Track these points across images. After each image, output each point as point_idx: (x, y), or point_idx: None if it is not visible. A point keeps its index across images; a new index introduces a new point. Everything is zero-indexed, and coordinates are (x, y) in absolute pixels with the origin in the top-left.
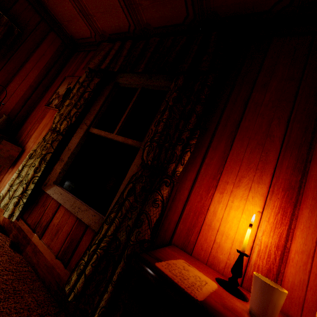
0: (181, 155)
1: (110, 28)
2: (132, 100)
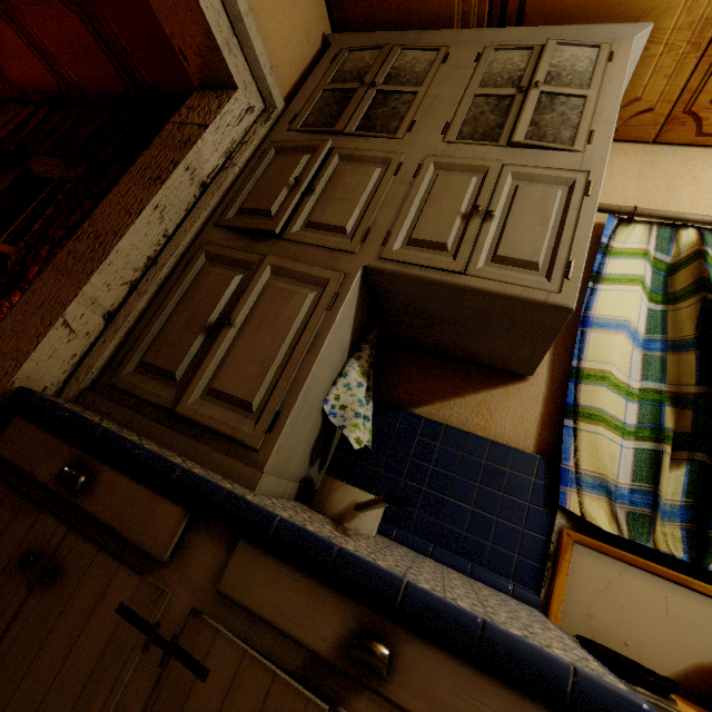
0: (47, 257)
1: (31, 81)
2: (41, 196)
